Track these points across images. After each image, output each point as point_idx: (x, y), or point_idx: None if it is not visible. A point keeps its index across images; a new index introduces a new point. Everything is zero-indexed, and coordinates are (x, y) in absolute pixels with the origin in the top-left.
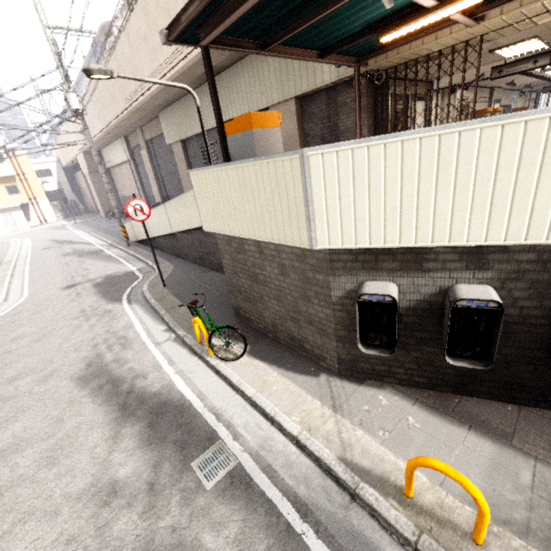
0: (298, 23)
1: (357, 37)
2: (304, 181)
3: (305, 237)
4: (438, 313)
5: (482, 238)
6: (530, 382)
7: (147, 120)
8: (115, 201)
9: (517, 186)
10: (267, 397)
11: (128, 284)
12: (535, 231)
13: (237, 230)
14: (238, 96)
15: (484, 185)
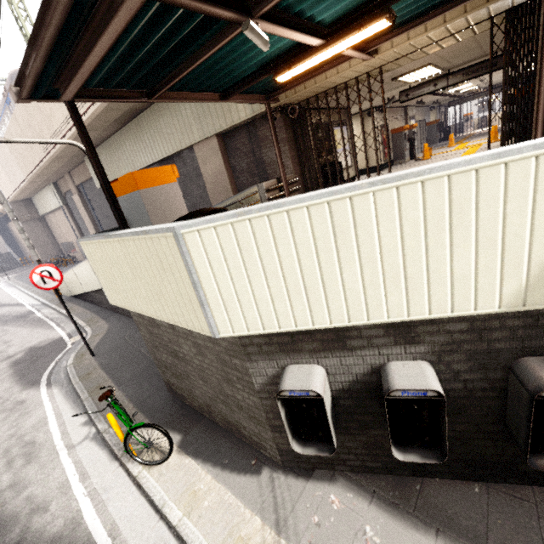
0: (179, 69)
1: (255, 77)
2: (185, 262)
3: (204, 323)
4: (376, 393)
5: (404, 313)
6: (493, 458)
7: (74, 165)
8: (54, 249)
9: (430, 253)
10: (196, 521)
11: (53, 357)
12: (461, 301)
13: (139, 307)
14: (160, 137)
15: (392, 255)
